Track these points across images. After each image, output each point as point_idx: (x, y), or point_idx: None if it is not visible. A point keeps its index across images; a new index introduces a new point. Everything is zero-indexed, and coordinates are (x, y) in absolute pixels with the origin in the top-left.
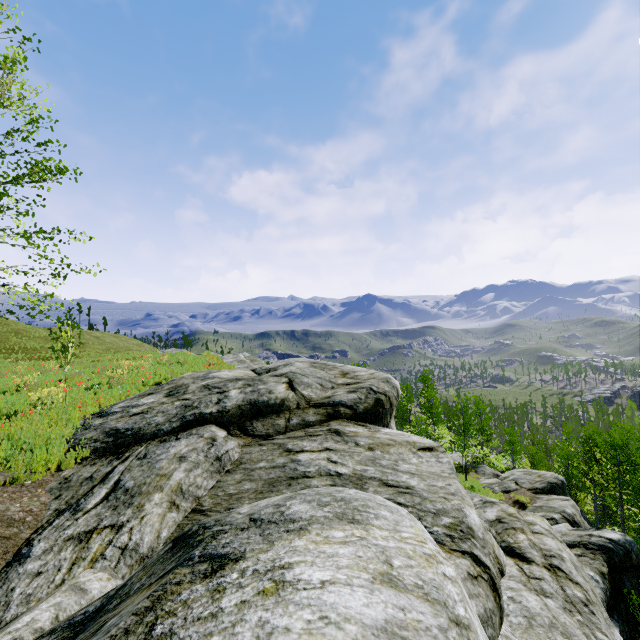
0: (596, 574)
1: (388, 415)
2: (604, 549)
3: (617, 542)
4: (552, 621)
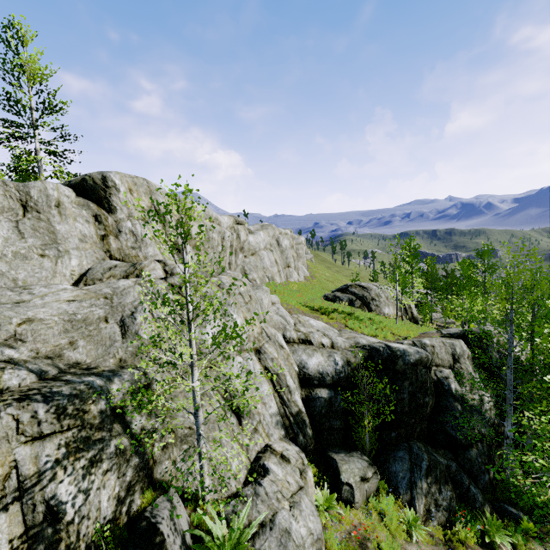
0: (342, 360)
1: (100, 190)
2: (372, 350)
3: (391, 348)
4: (119, 288)
